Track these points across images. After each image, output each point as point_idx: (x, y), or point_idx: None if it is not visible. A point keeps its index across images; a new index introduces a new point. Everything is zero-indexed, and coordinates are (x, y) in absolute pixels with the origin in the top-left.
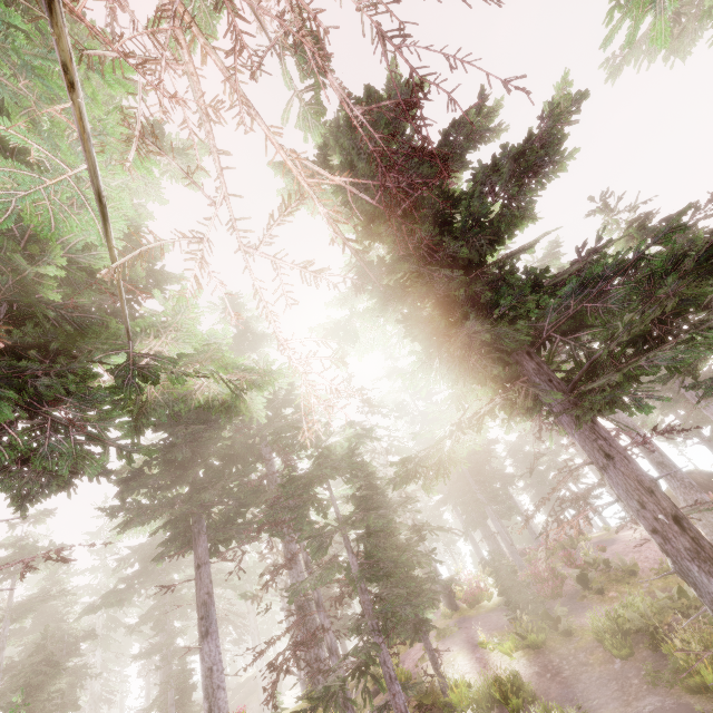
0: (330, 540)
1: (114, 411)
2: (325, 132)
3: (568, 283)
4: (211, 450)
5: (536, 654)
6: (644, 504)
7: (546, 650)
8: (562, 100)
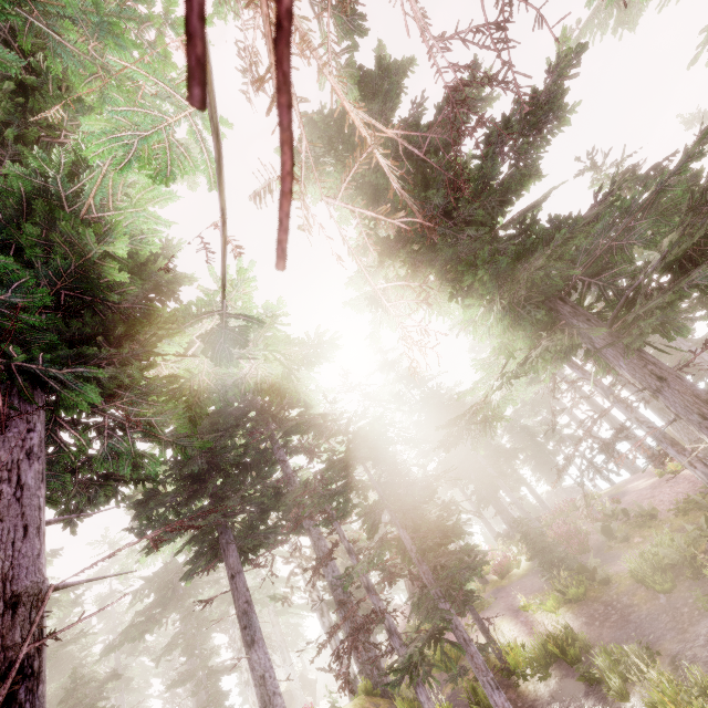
0: (379, 518)
1: (169, 403)
2: (317, 120)
3: (602, 219)
4: (225, 459)
5: (579, 606)
6: (705, 415)
7: (588, 601)
8: (563, 55)
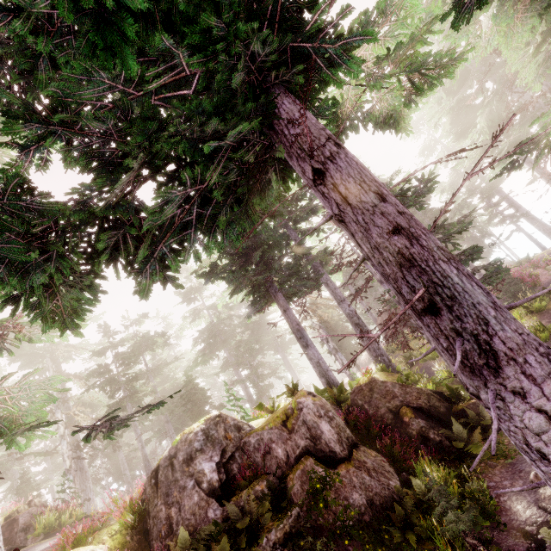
0: None
1: (327, 127)
2: None
3: None
4: (261, 239)
5: (541, 314)
6: None
7: (548, 310)
8: None
